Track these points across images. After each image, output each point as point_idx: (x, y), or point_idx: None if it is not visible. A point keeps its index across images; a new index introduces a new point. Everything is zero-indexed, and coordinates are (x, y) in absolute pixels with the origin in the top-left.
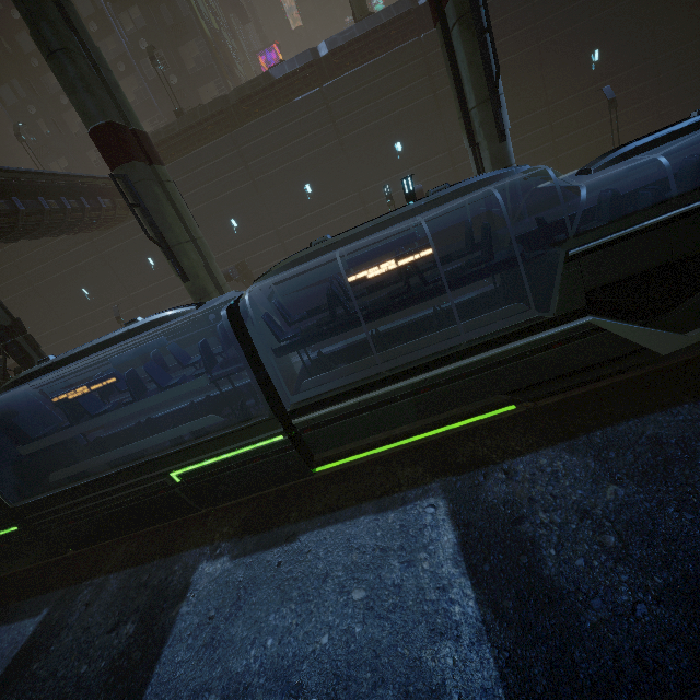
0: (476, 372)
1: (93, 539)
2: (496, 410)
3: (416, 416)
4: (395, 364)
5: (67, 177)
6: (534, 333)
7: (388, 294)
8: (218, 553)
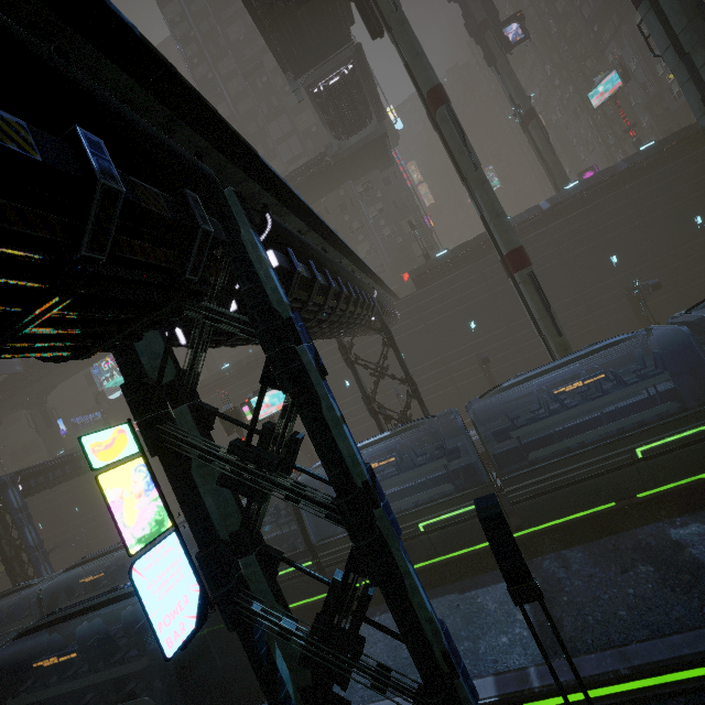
0: None
1: (545, 517)
2: None
3: None
4: None
5: (388, 296)
6: None
7: None
8: (680, 524)
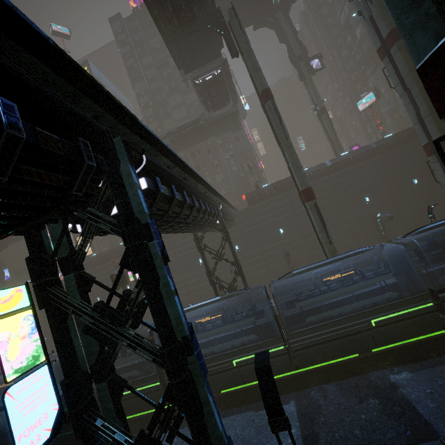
0: None
1: (314, 361)
2: None
3: None
4: None
5: (230, 208)
6: None
7: None
8: (396, 371)
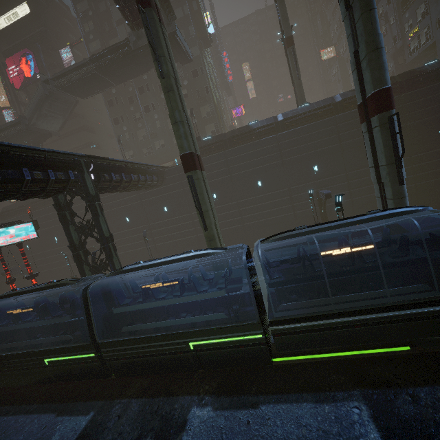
0: (393, 322)
1: (129, 373)
2: (395, 347)
3: (348, 341)
4: (342, 307)
5: (143, 165)
6: (436, 305)
7: (339, 264)
8: (203, 403)
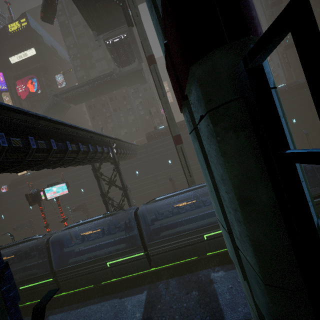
0: None
1: (165, 262)
2: None
3: None
4: None
5: (130, 144)
6: None
7: None
8: (216, 270)
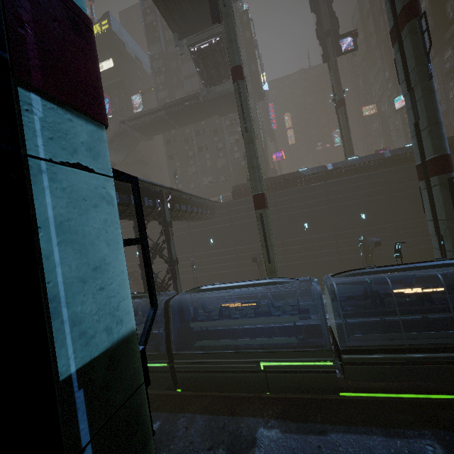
0: None
1: (196, 387)
2: None
3: (418, 378)
4: (414, 342)
5: (202, 199)
6: None
7: (408, 303)
8: (270, 425)
